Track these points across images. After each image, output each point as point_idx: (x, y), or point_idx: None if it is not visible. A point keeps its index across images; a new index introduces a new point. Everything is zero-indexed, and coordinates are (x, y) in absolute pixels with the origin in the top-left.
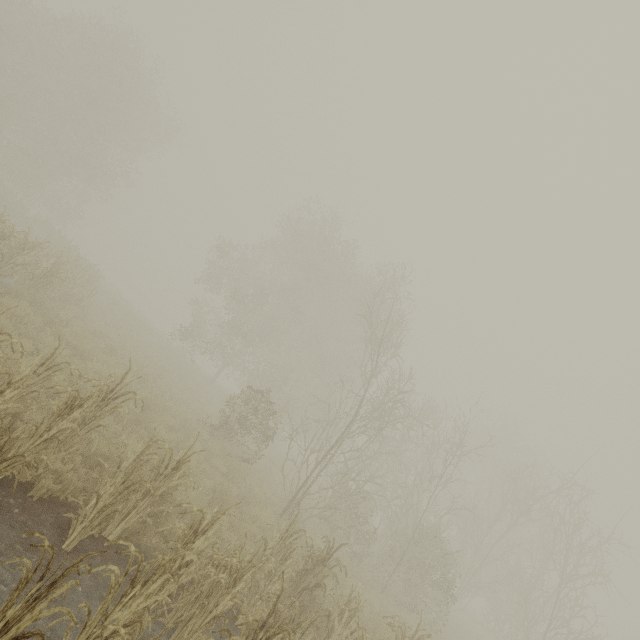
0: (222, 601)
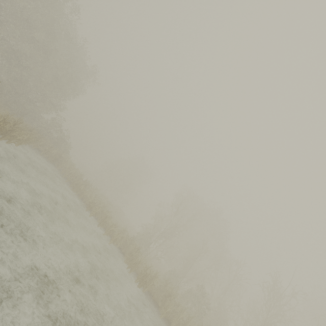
0: (107, 221)
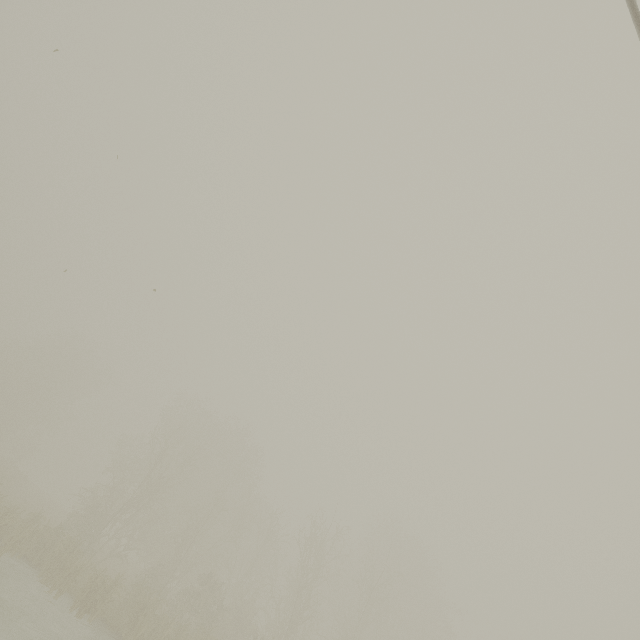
0: None
